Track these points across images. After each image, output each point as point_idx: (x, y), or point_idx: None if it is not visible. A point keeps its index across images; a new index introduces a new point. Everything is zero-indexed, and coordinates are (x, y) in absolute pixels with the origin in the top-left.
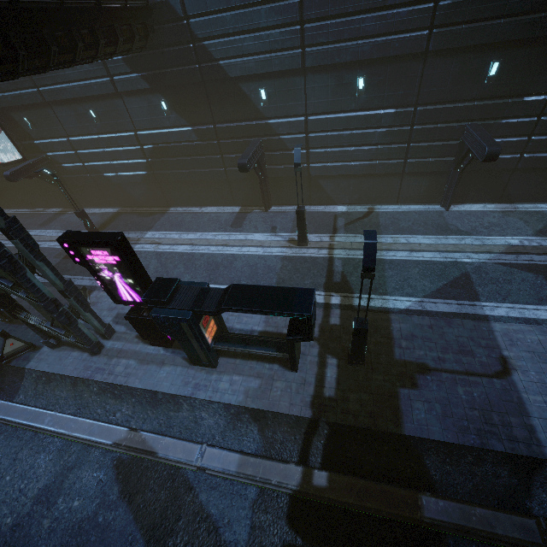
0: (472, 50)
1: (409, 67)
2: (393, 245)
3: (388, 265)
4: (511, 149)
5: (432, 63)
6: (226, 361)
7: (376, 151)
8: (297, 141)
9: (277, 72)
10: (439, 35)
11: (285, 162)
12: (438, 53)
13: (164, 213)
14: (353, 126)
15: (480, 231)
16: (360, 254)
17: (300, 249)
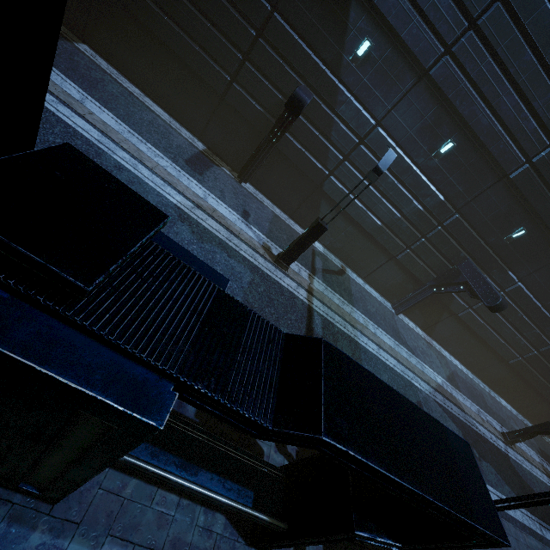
0: (523, 206)
1: (486, 174)
2: (365, 329)
3: (364, 354)
4: (469, 299)
5: (498, 188)
6: (95, 478)
7: (396, 220)
8: (346, 140)
9: (402, 42)
10: (526, 172)
11: (311, 149)
12: (509, 185)
13: (66, 38)
14: (404, 178)
15: (419, 354)
16: (338, 321)
17: (276, 268)
